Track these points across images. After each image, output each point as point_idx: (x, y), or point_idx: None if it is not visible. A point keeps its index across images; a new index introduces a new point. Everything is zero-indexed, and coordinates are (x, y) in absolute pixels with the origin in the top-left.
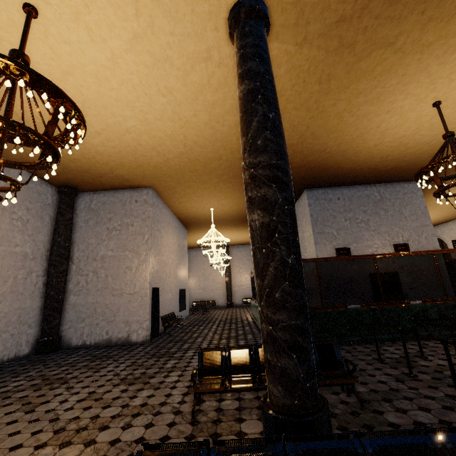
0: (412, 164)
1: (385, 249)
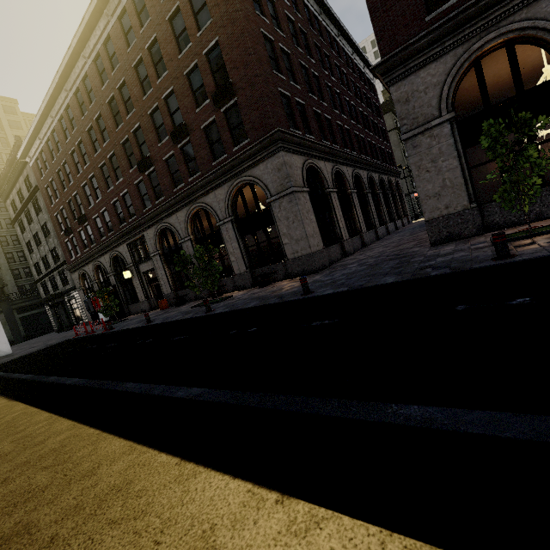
0: None
1: None
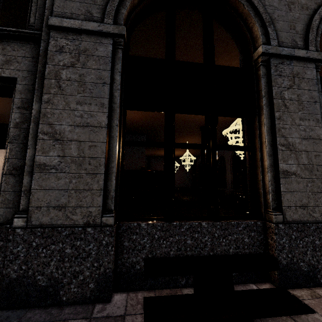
0: (129, 128)
1: None
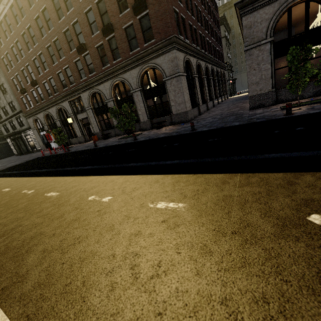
0: None
1: None
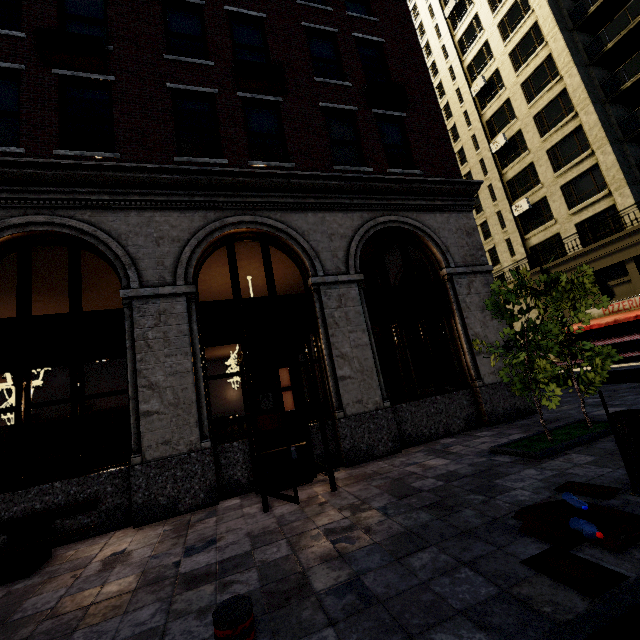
0: None
1: (102, 401)
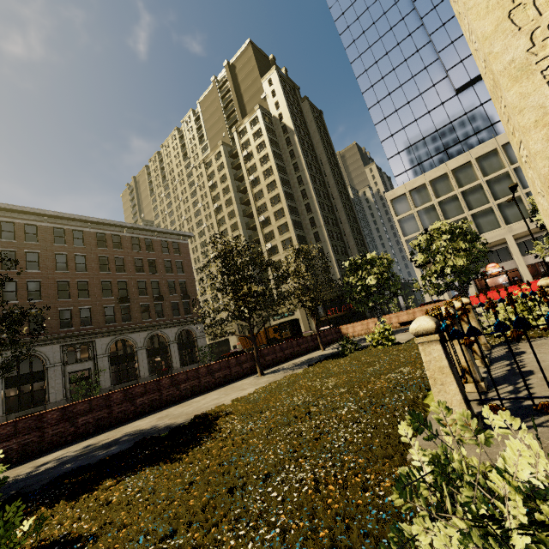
0: None
1: None
